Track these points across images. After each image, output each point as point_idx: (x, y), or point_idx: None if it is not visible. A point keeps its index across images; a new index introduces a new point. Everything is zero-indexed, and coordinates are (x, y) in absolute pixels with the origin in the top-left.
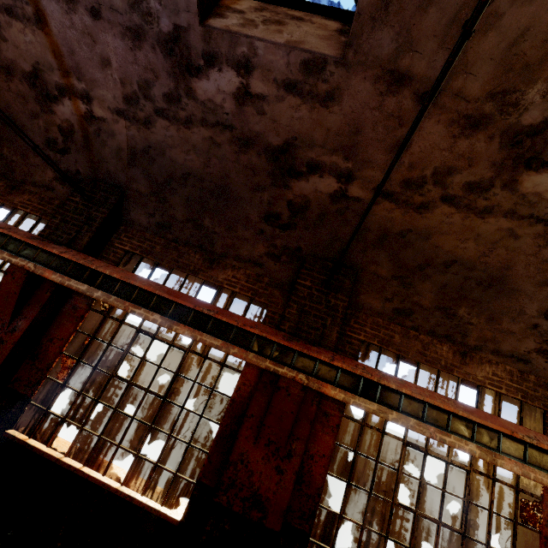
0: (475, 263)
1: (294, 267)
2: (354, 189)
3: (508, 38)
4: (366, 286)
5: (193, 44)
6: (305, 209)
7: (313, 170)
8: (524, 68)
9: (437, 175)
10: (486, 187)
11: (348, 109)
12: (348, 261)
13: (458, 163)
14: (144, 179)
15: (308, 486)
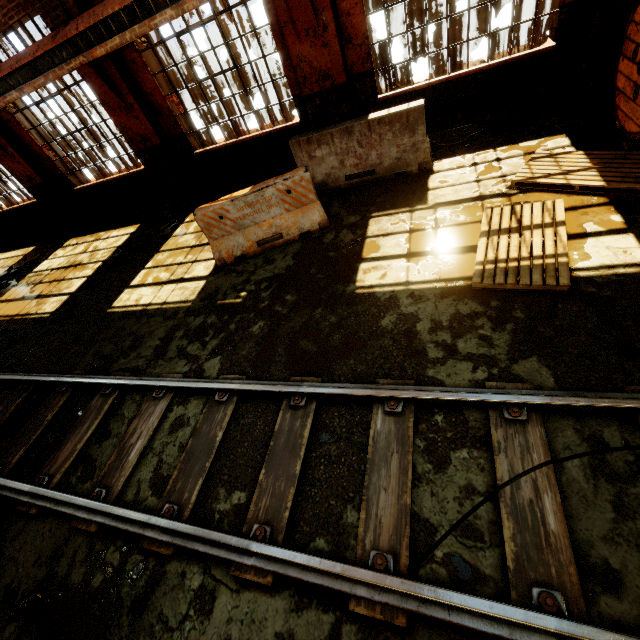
0: None
1: None
2: None
3: None
4: None
5: None
6: None
7: None
8: None
9: None
10: None
11: None
12: None
13: None
14: None
15: (164, 112)
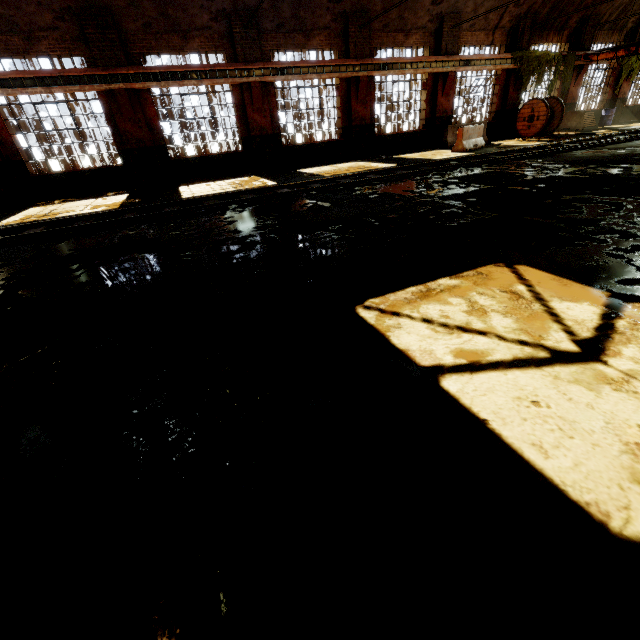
0: None
1: (343, 23)
2: None
3: None
4: (372, 19)
5: None
6: None
7: None
8: None
9: None
10: None
11: None
12: (365, 9)
13: None
14: None
15: (371, 111)
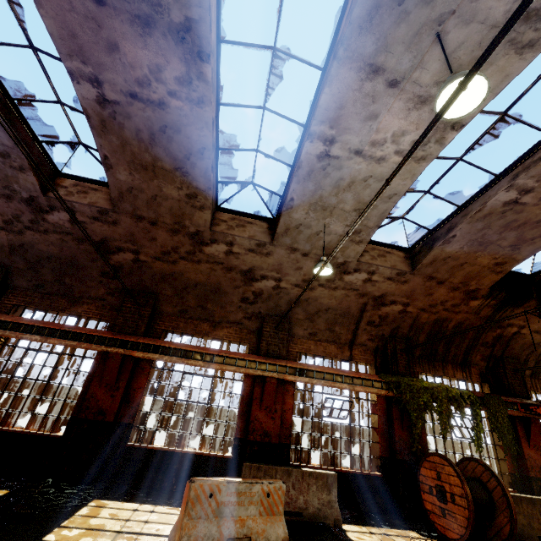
0: (206, 283)
1: (123, 298)
2: (142, 257)
3: (168, 208)
4: (162, 301)
5: (42, 202)
6: (122, 268)
7: (120, 250)
8: (179, 216)
9: (173, 249)
10: (194, 252)
11: (125, 227)
12: (151, 290)
13: (179, 245)
14: (22, 261)
15: (133, 403)
